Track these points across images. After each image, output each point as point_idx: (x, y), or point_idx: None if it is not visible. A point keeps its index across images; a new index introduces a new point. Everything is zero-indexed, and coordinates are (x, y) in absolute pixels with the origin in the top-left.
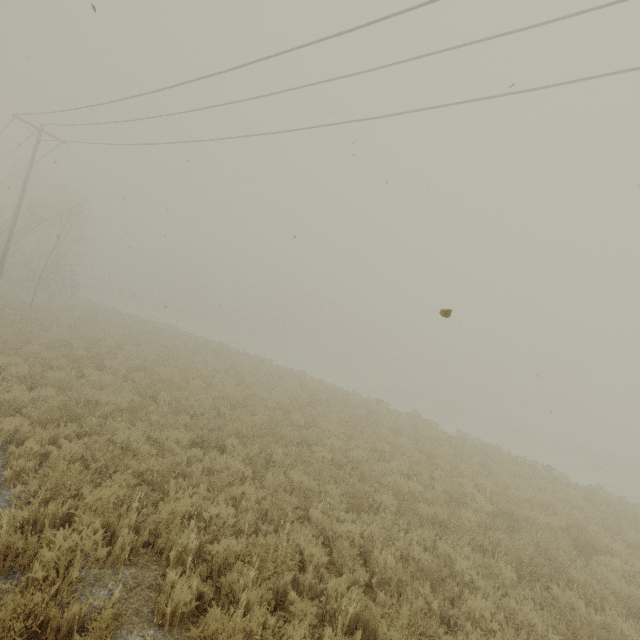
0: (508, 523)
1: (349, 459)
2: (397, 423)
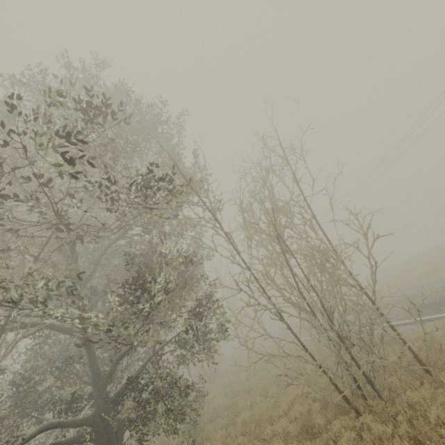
0: None
1: None
2: None
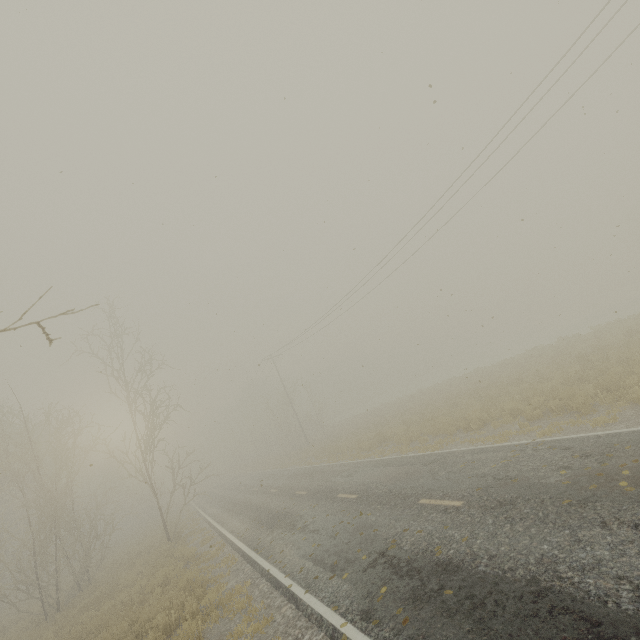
0: (581, 352)
1: (515, 379)
2: (544, 351)
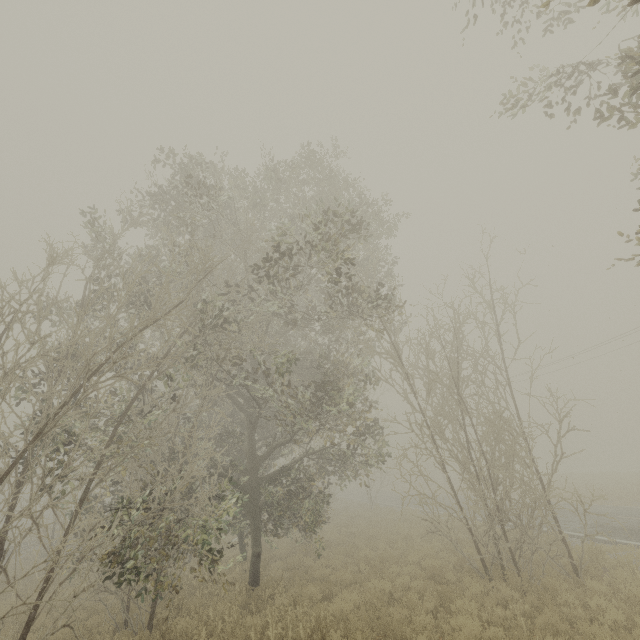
0: None
1: None
2: None
